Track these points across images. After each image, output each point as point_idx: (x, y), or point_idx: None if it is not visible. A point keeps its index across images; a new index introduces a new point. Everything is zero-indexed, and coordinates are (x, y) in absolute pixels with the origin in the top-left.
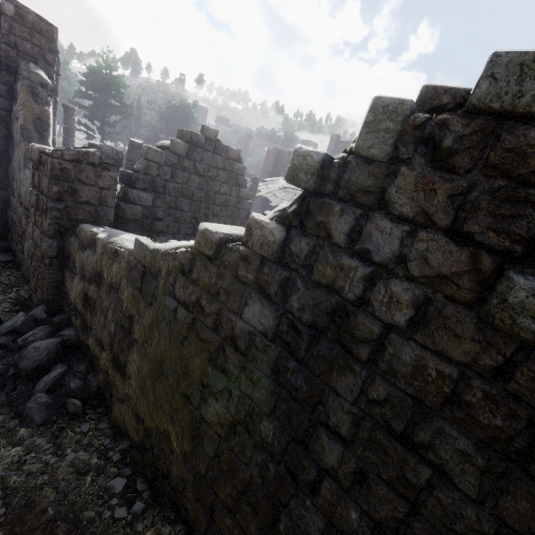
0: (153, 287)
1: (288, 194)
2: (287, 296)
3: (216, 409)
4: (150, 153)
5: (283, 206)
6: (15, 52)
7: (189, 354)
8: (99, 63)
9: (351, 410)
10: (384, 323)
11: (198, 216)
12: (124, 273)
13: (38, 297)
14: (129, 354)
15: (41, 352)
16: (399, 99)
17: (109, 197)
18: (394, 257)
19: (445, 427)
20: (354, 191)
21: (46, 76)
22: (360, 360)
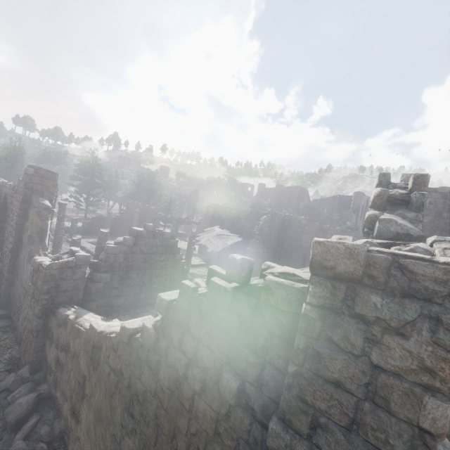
0: (98, 357)
1: (221, 240)
2: (159, 370)
3: (129, 443)
4: (109, 249)
5: (158, 319)
6: (31, 191)
7: (115, 404)
8: (88, 157)
9: (185, 440)
10: (192, 389)
11: (144, 279)
12: (82, 346)
13: (25, 358)
14: (82, 403)
15: (23, 406)
16: (188, 286)
17: (80, 284)
18: (193, 356)
19: (215, 447)
20: (179, 321)
21: (48, 203)
22: (186, 410)
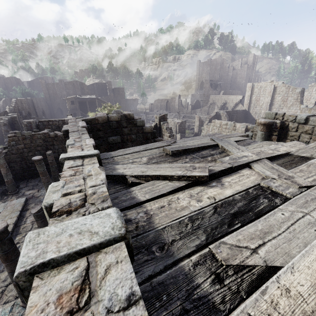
0: None
1: None
2: None
3: None
4: None
5: None
6: None
7: None
8: None
9: None
10: None
11: None
12: None
13: None
14: None
15: None
16: None
17: None
18: None
19: None
20: None
21: None
22: None
